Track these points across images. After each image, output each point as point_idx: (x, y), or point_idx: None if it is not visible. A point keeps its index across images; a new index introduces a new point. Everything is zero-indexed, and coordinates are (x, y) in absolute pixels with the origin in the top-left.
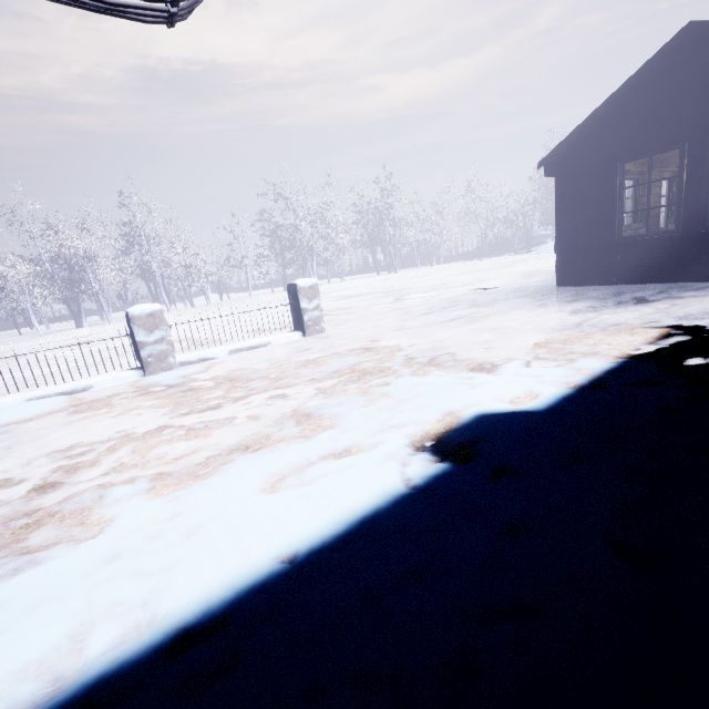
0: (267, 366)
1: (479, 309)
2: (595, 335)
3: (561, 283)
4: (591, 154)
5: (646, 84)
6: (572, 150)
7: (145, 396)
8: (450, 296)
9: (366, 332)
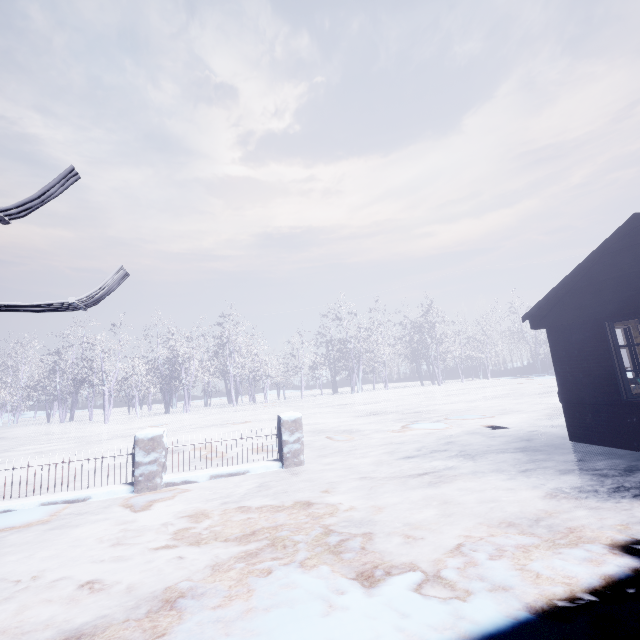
0: (218, 505)
1: (462, 461)
2: (539, 547)
3: (573, 436)
4: (571, 313)
5: (610, 258)
6: (552, 308)
7: (106, 522)
8: (455, 431)
9: (333, 475)
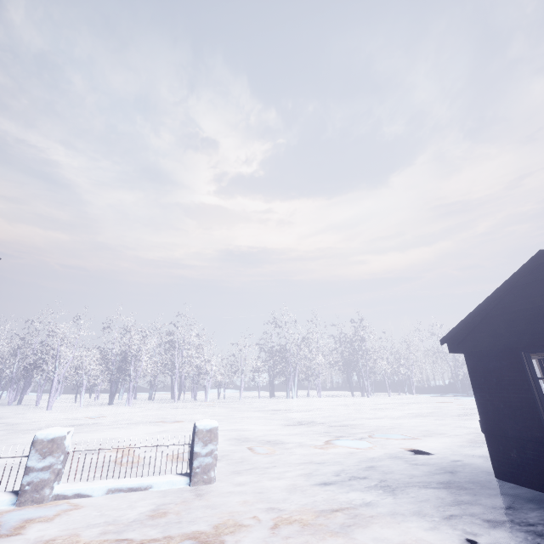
0: (96, 534)
1: (381, 495)
2: None
3: (498, 473)
4: (487, 340)
5: (520, 290)
6: (468, 333)
7: None
8: (377, 453)
9: (239, 500)
